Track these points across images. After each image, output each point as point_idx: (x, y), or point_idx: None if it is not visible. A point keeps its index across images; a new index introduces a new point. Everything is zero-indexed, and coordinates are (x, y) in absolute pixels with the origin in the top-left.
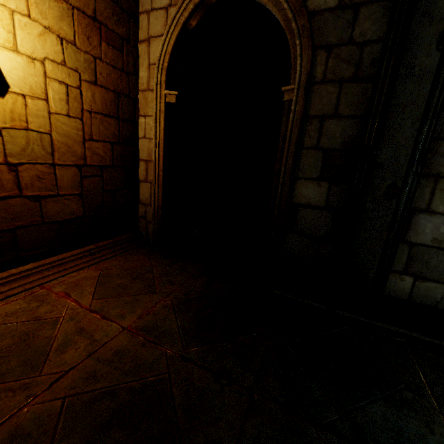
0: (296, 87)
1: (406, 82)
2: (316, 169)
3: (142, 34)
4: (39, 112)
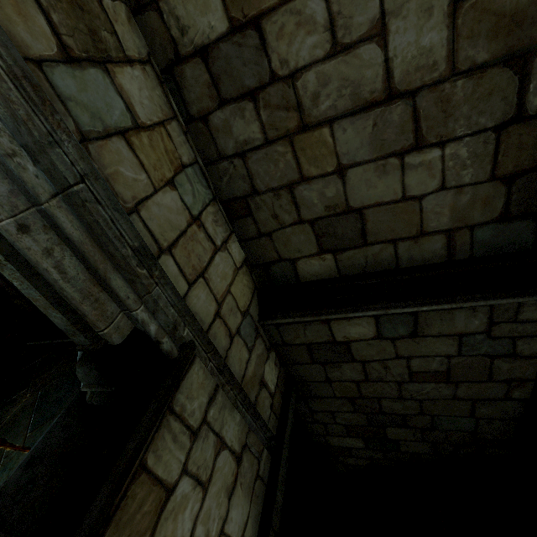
0: None
1: None
2: None
3: None
4: None
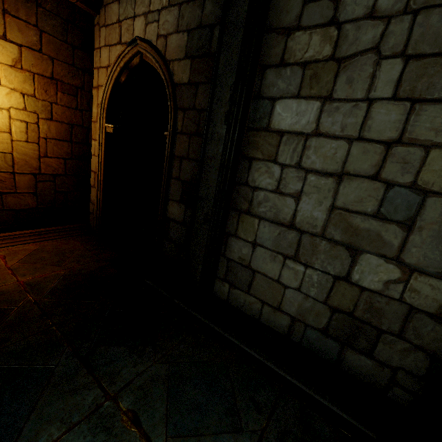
0: (168, 134)
1: (212, 143)
2: (178, 194)
3: (95, 83)
4: (4, 140)
